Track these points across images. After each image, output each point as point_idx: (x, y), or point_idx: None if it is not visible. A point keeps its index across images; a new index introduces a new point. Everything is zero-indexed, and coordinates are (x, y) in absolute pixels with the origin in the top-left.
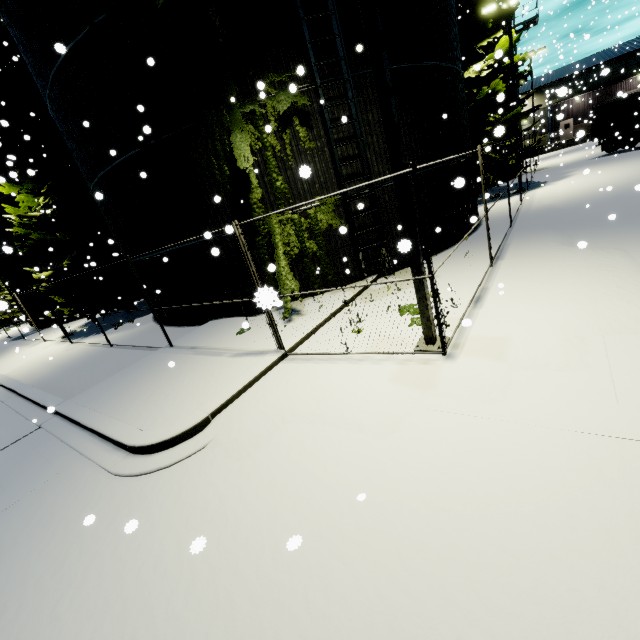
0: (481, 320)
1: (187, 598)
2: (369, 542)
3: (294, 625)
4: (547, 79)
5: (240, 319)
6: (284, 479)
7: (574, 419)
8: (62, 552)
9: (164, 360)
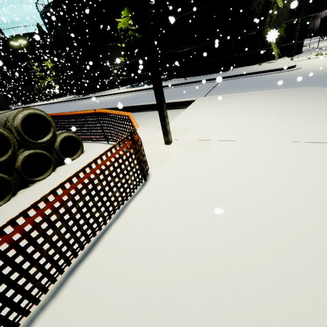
0: None
1: None
2: None
3: None
4: None
5: (247, 66)
6: None
7: None
8: (298, 72)
9: (240, 70)
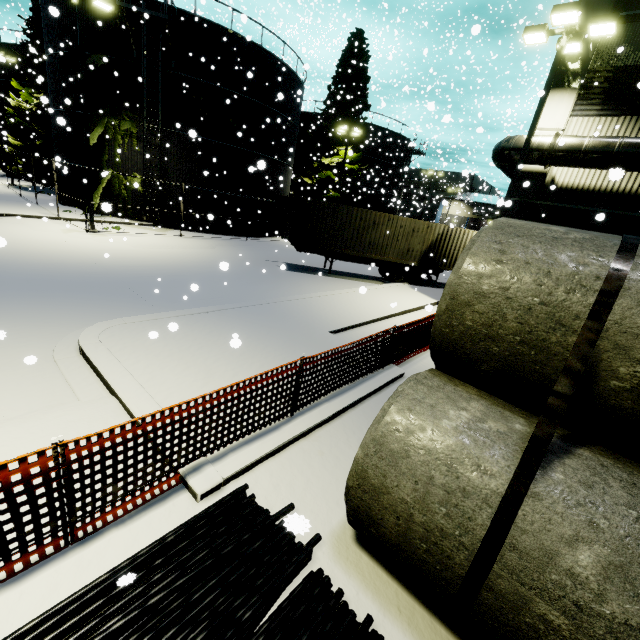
0: (120, 235)
1: None
2: None
3: None
4: (484, 199)
5: (79, 210)
6: None
7: (71, 241)
8: None
9: (24, 204)
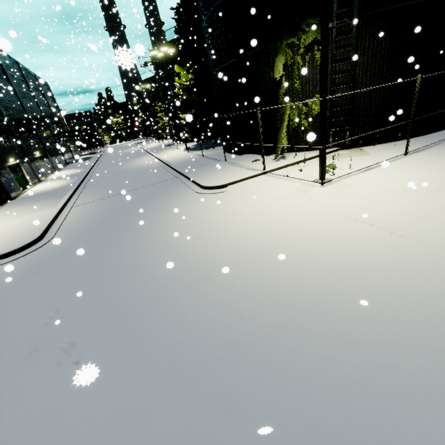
0: (355, 177)
1: (207, 213)
2: (251, 215)
3: (226, 220)
4: None
5: (258, 156)
6: (240, 202)
7: (337, 209)
8: (181, 202)
9: (221, 165)
